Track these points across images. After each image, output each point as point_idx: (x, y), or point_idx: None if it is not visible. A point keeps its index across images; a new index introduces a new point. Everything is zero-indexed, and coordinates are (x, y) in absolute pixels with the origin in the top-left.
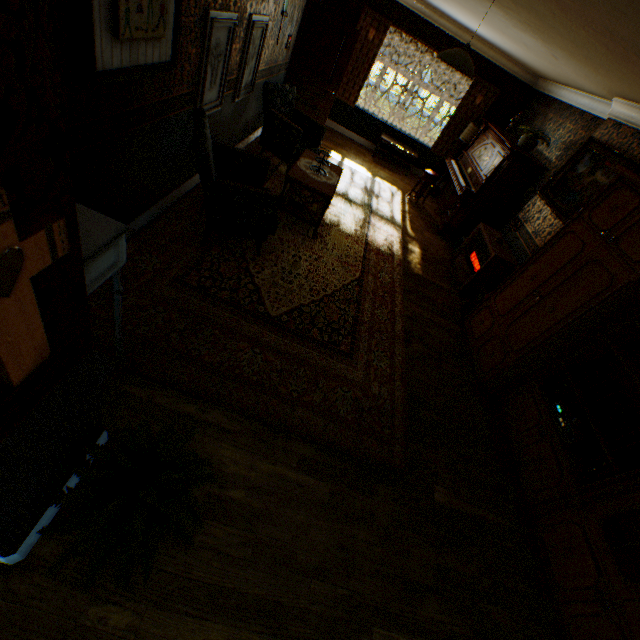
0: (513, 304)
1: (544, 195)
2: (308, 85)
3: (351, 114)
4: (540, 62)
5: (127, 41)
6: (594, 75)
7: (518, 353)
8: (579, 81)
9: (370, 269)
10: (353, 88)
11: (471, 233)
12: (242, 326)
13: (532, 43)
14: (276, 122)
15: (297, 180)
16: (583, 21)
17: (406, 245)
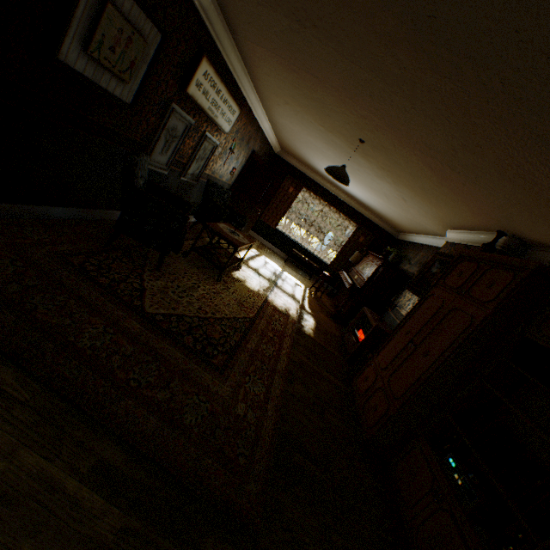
0: (393, 356)
1: (411, 288)
2: (243, 202)
3: (273, 232)
4: (397, 211)
5: (95, 62)
6: (430, 207)
7: (401, 399)
8: (423, 221)
9: (265, 316)
10: (276, 217)
11: (357, 313)
12: (107, 307)
13: (389, 189)
14: (210, 203)
15: (213, 228)
16: (411, 143)
17: (302, 314)
